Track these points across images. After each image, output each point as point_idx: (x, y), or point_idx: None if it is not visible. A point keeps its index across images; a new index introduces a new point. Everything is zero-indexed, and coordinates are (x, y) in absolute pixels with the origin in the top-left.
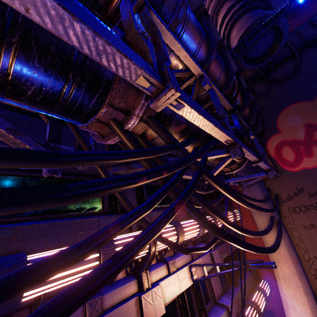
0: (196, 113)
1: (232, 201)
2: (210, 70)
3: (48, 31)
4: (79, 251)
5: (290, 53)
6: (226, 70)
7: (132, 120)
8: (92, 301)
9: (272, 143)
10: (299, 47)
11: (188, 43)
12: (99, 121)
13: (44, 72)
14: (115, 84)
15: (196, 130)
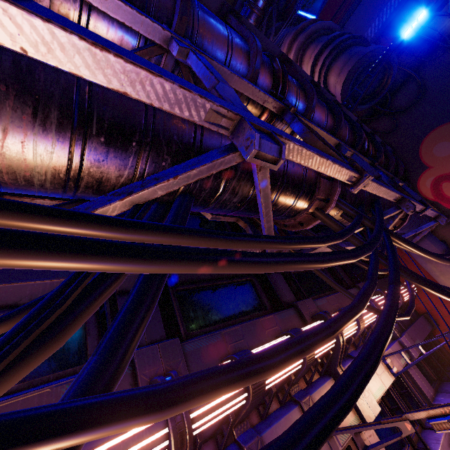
0: (376, 185)
1: None
2: (339, 134)
3: (294, 168)
4: (373, 283)
5: (406, 75)
6: (351, 126)
7: (332, 204)
8: (305, 400)
9: (425, 184)
10: (414, 66)
11: (318, 121)
12: (306, 213)
13: (291, 191)
14: (320, 184)
15: (362, 197)
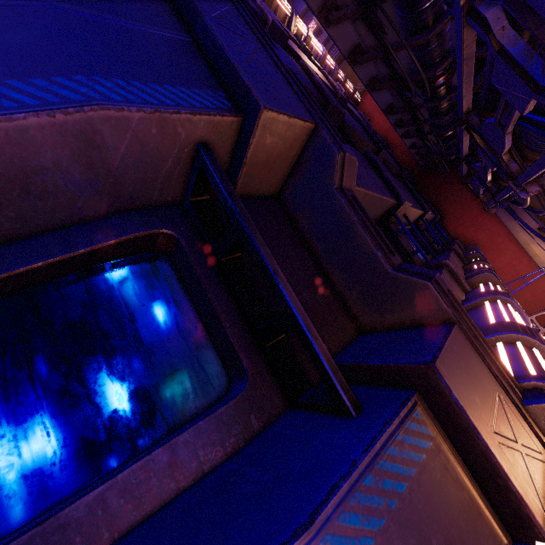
0: None
1: (461, 235)
2: None
3: None
4: None
5: None
6: None
7: None
8: None
9: None
10: None
11: None
12: None
13: None
14: None
15: None
